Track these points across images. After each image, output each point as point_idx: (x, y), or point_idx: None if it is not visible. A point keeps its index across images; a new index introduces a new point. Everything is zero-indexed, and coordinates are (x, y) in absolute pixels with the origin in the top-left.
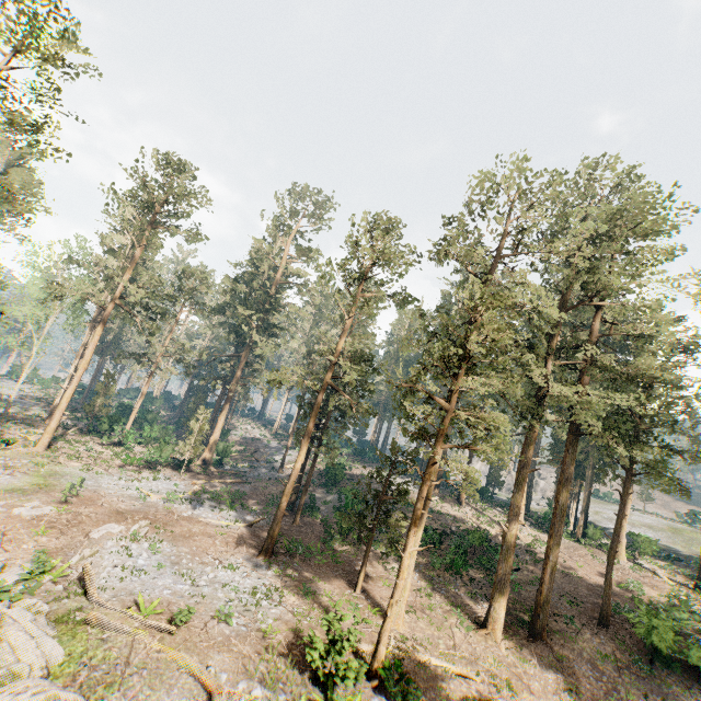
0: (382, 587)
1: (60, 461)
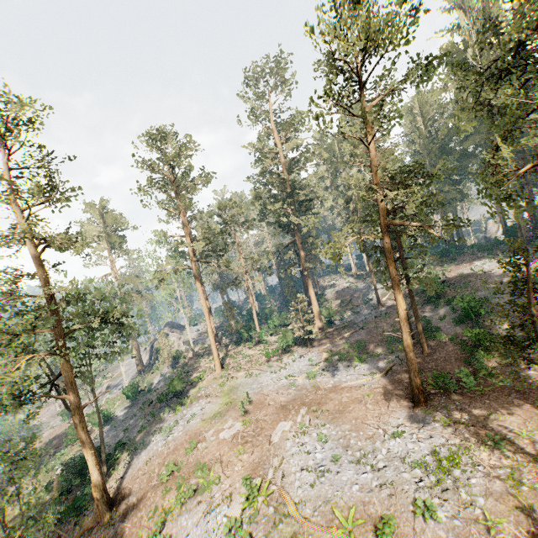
0: None
1: (232, 376)
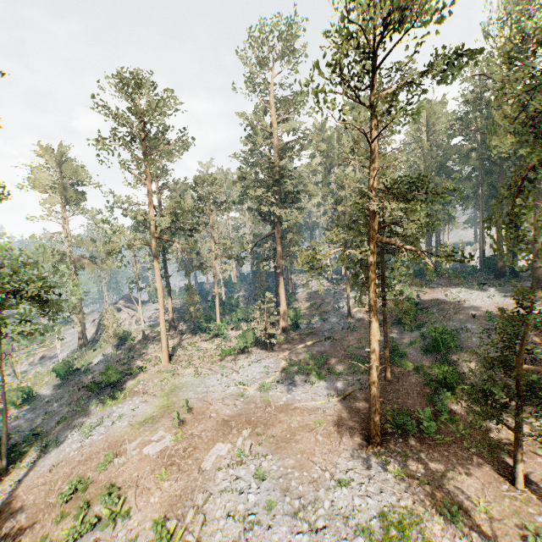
0: None
1: (178, 371)
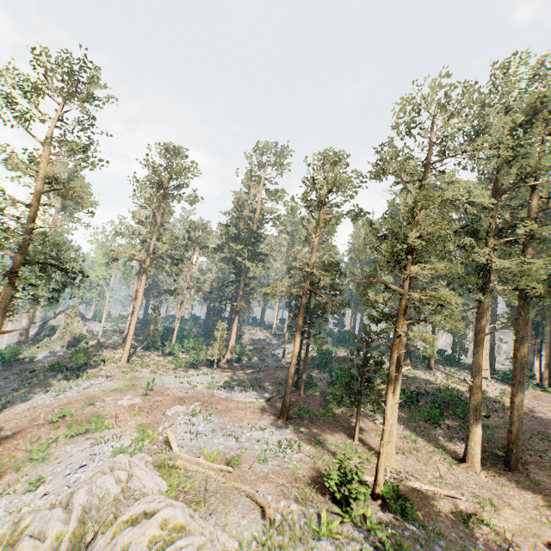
0: (375, 437)
1: (137, 369)
